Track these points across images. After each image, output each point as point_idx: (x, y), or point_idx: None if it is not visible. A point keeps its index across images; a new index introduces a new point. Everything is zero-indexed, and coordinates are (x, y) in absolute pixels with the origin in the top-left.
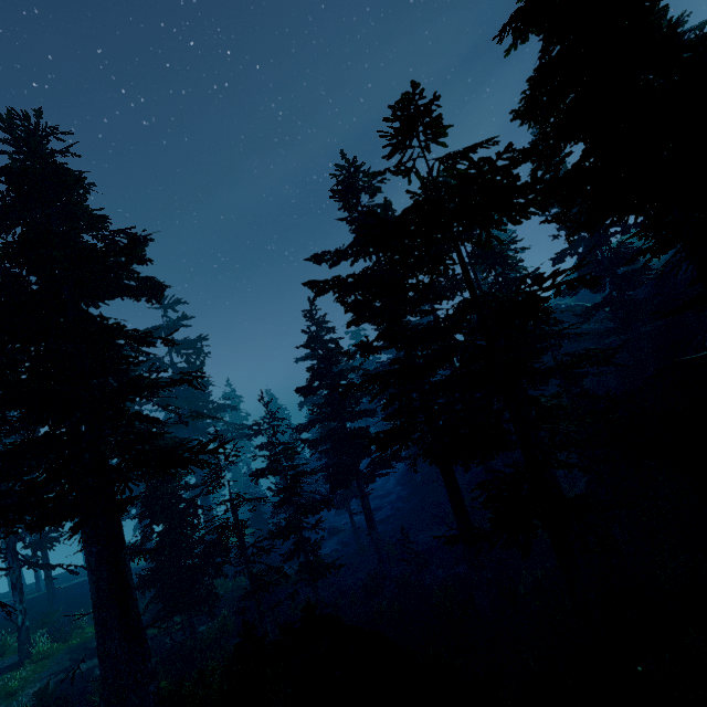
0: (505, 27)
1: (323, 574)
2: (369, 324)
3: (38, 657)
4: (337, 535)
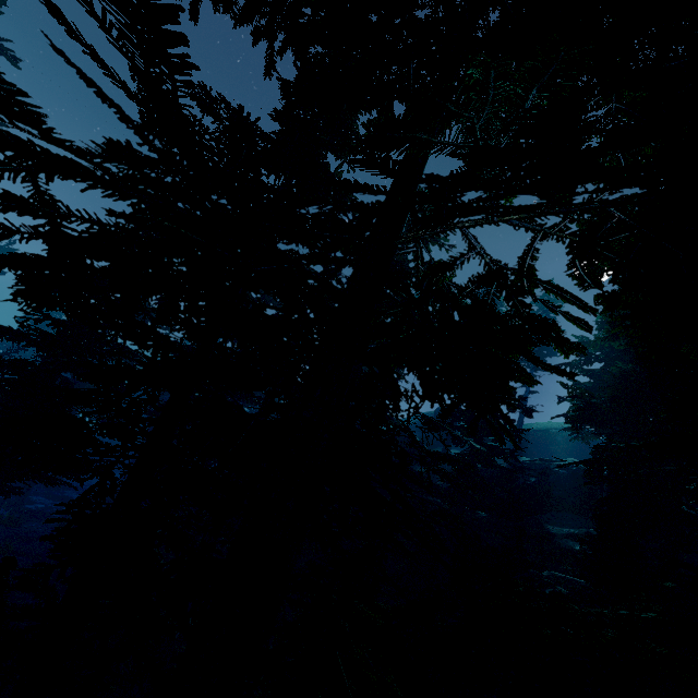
0: None
1: None
2: None
3: None
4: None
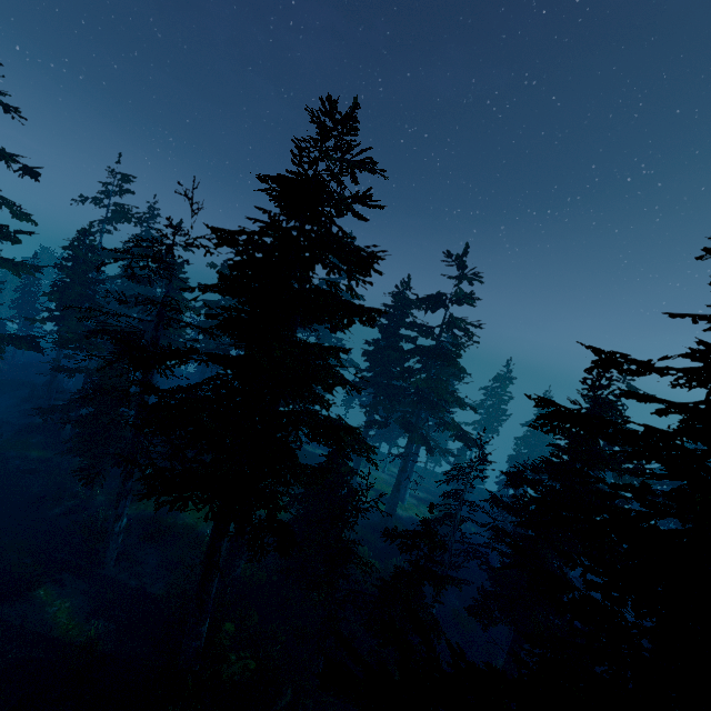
0: None
1: None
2: None
3: None
4: None
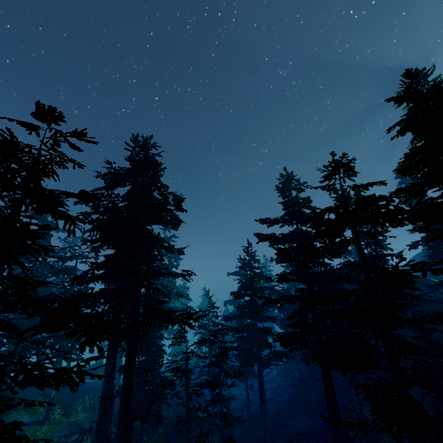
0: (392, 126)
1: (231, 424)
2: (278, 261)
3: (53, 422)
4: (233, 401)
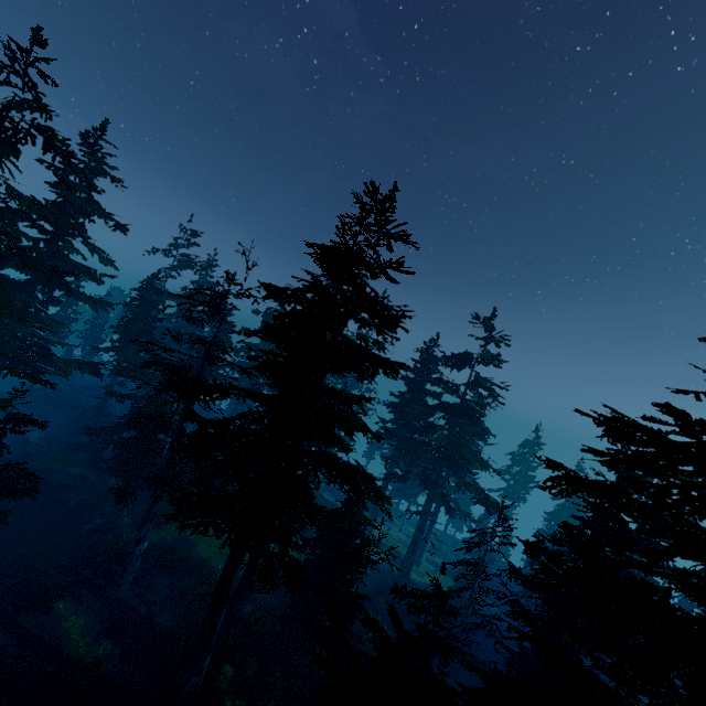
0: None
1: None
2: None
3: None
4: None
